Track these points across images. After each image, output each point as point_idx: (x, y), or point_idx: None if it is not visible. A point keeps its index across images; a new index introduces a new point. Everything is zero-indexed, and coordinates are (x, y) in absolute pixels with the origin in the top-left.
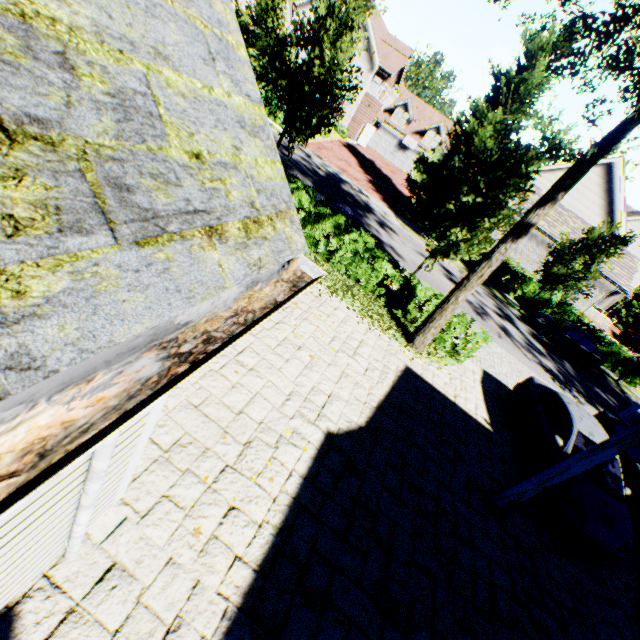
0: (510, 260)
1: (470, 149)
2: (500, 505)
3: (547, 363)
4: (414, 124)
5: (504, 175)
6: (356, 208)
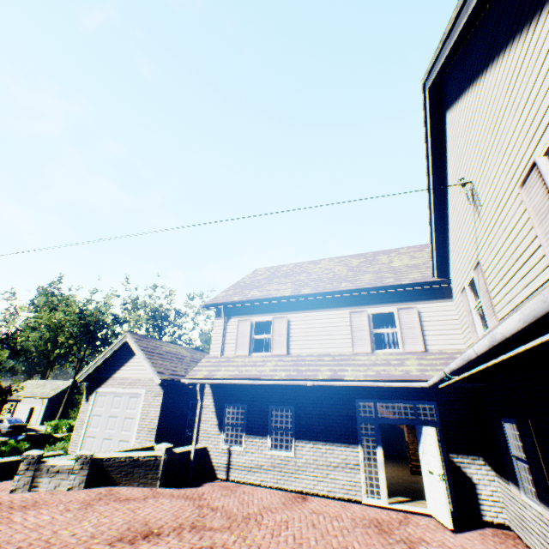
0: None
1: None
2: None
3: None
4: None
5: None
6: None
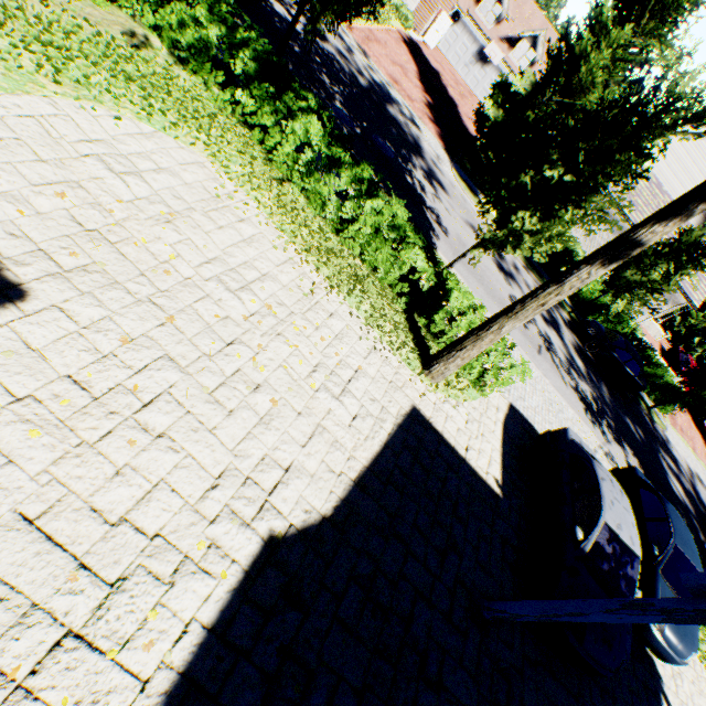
0: (577, 246)
1: (571, 82)
2: (487, 616)
3: (584, 387)
4: (506, 25)
5: (616, 145)
6: (400, 145)
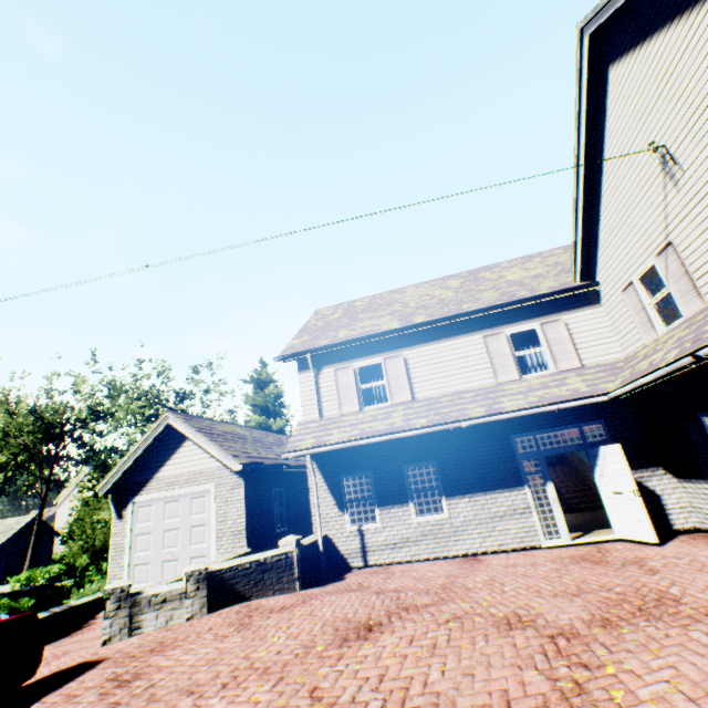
0: None
1: None
2: None
3: None
4: None
5: None
6: None
